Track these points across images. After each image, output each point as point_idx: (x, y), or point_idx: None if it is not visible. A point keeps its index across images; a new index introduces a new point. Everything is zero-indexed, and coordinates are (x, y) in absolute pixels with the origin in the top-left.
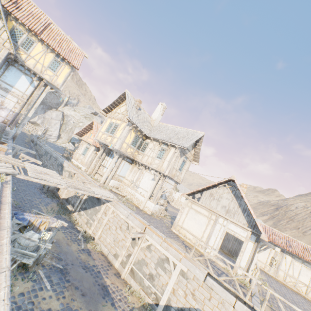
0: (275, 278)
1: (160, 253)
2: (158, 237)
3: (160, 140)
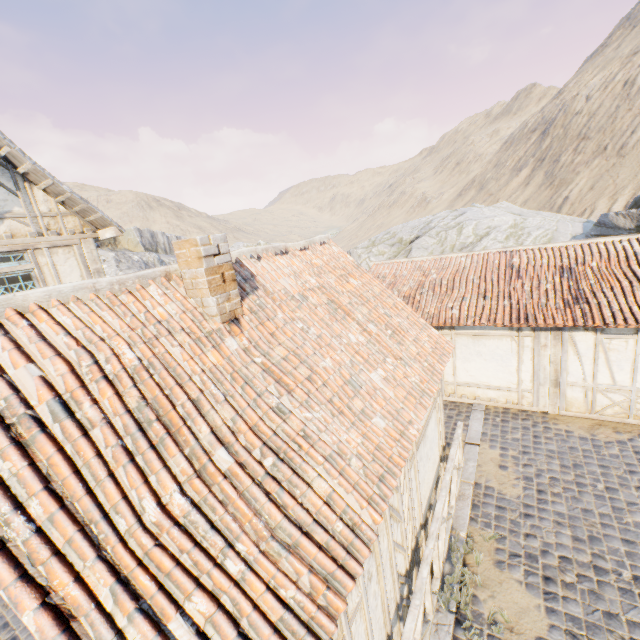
0: (562, 416)
1: None
2: None
3: None
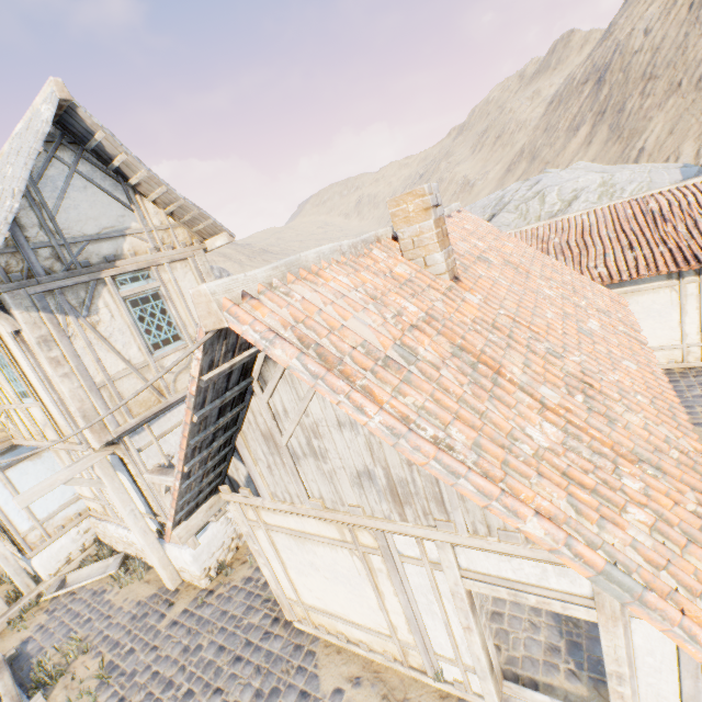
0: None
1: None
2: None
3: None
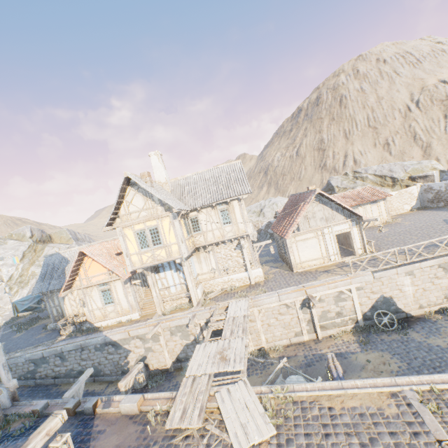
0: None
1: (332, 294)
2: (322, 286)
3: (213, 204)
